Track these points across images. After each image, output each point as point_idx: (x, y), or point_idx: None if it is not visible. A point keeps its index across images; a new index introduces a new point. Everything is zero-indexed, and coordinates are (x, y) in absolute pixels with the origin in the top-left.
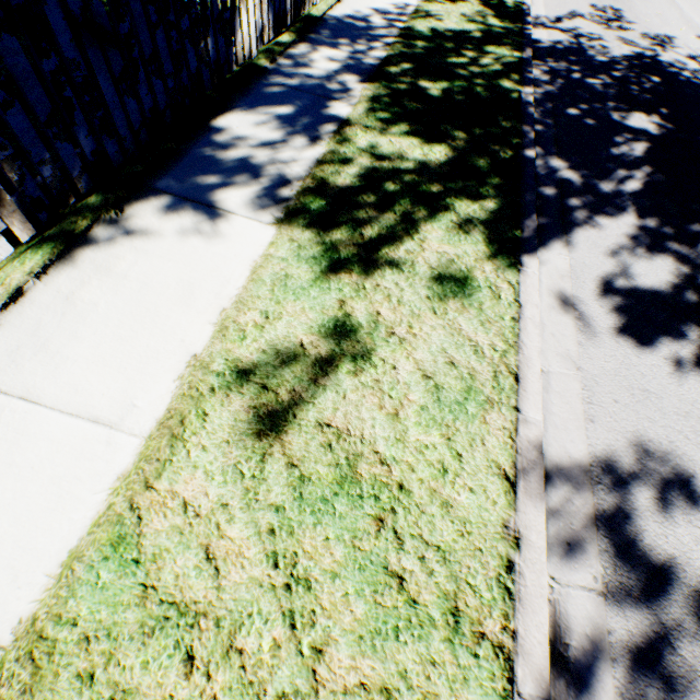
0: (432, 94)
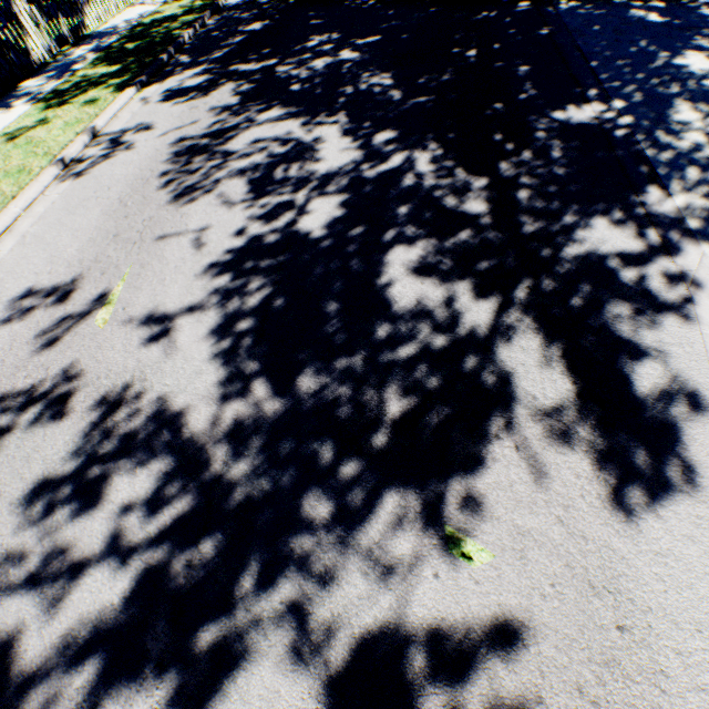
0: (130, 49)
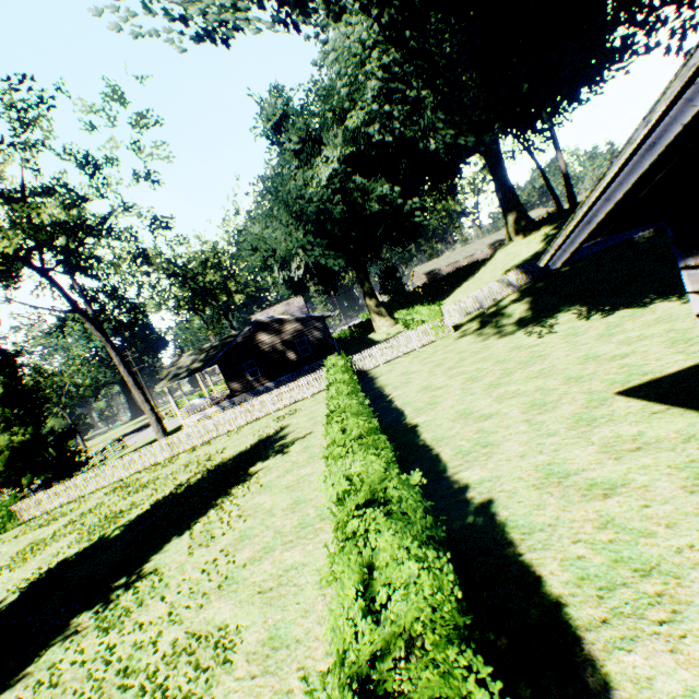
0: None
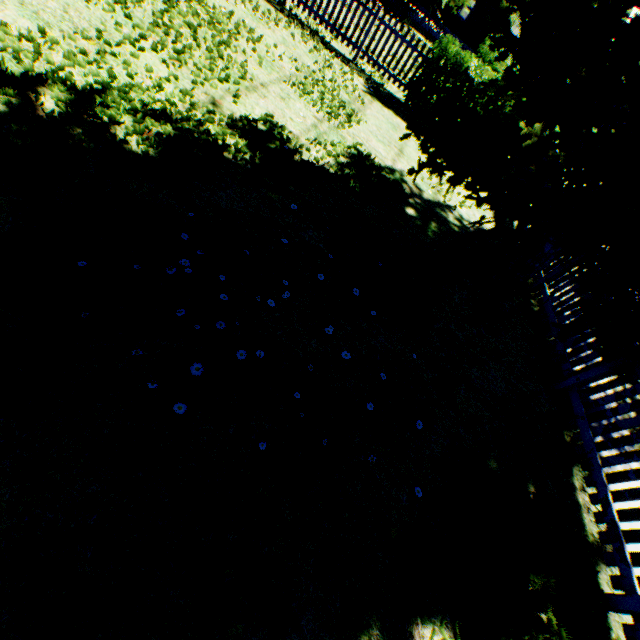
0: None
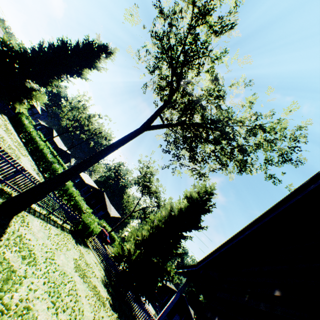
0: None
